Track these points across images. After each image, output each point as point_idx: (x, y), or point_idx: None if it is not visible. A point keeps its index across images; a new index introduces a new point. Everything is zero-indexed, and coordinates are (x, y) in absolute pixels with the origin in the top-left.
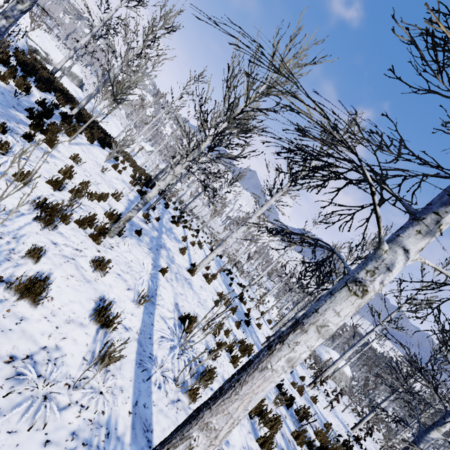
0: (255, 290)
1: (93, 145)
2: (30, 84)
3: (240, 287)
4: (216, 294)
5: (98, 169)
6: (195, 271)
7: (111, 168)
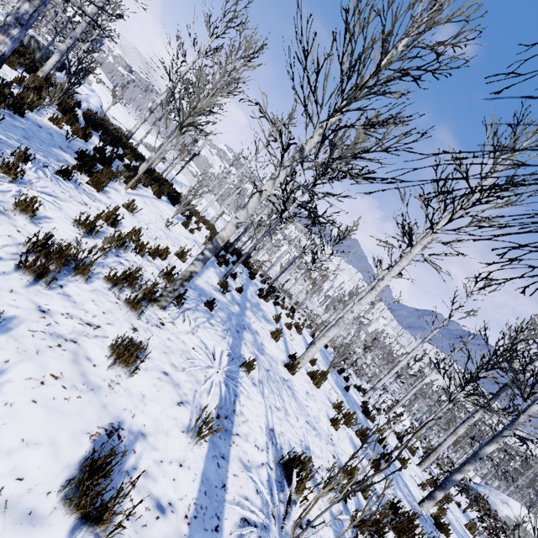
0: (377, 396)
1: (160, 200)
2: (91, 133)
3: (359, 392)
4: (331, 406)
5: (161, 224)
6: (296, 367)
7: (180, 226)
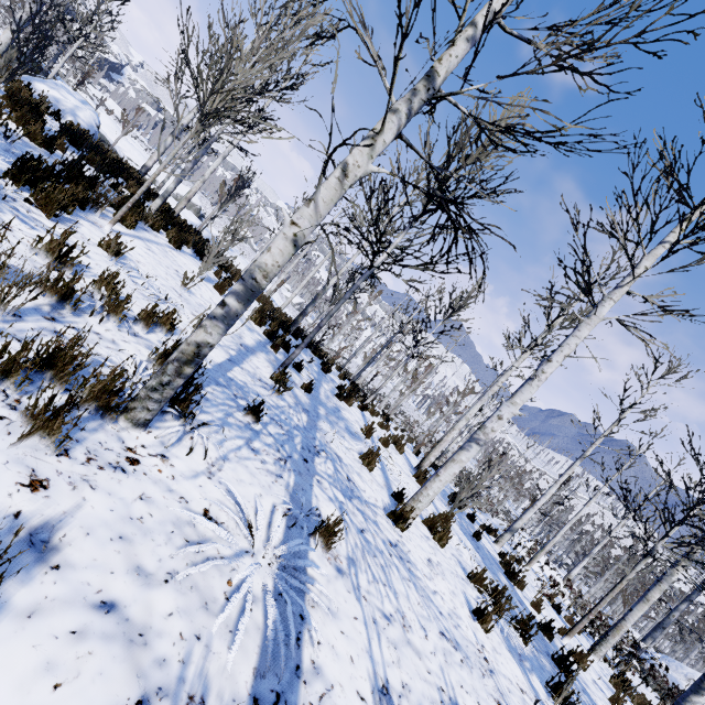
0: None
1: (179, 252)
2: (64, 144)
3: (489, 535)
4: (467, 578)
5: (176, 283)
6: (408, 517)
7: (212, 289)
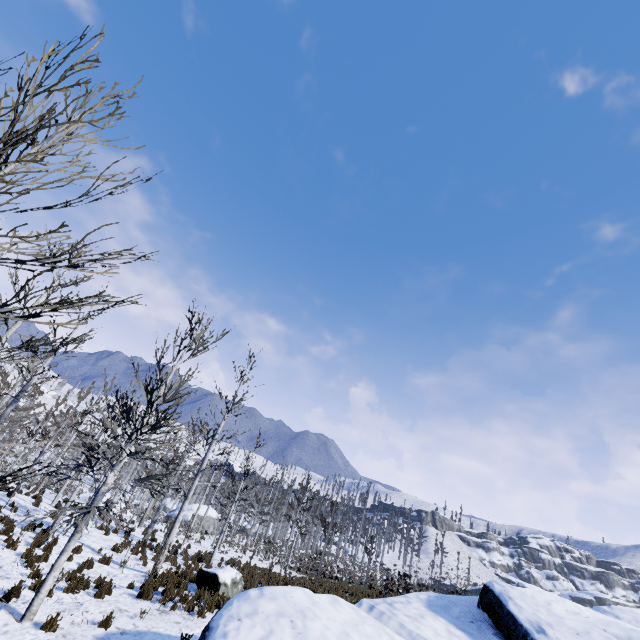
0: None
1: None
2: None
3: None
4: (98, 529)
5: None
6: None
7: None
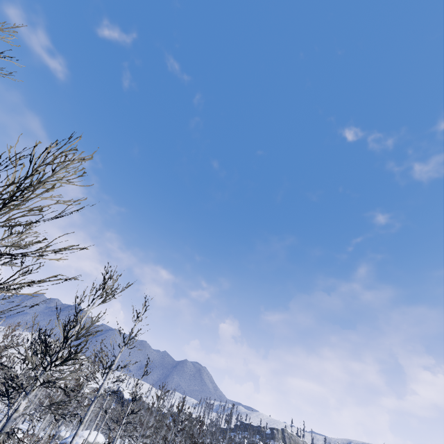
0: None
1: None
2: None
3: None
4: None
5: None
6: None
7: None
